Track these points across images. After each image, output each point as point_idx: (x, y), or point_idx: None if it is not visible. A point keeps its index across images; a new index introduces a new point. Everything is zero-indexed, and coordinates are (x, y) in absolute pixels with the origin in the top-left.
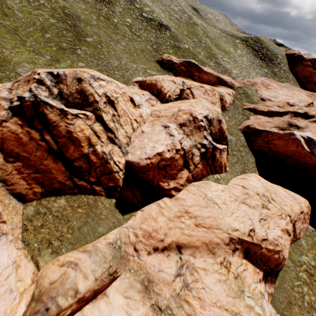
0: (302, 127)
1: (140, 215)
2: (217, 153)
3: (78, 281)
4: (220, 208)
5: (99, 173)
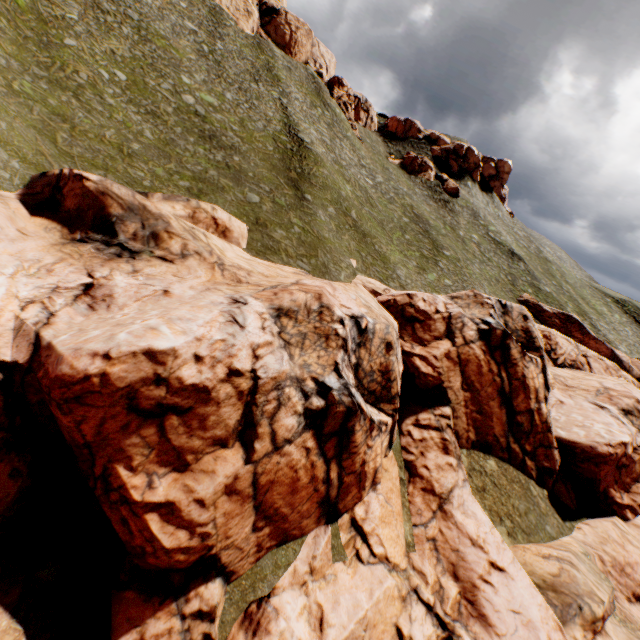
0: None
1: (591, 530)
2: None
3: (592, 587)
4: None
5: (537, 441)
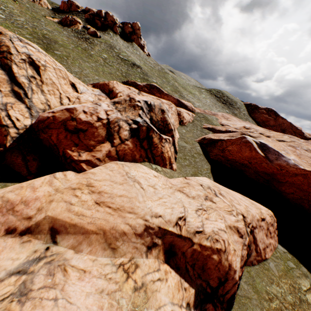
0: (255, 137)
1: (18, 184)
2: (155, 137)
3: None
4: (143, 189)
5: None
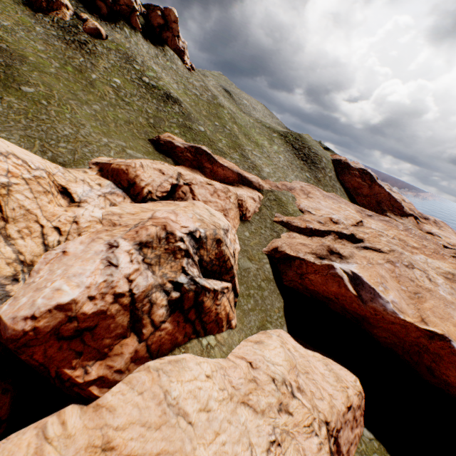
0: (346, 256)
1: None
2: (207, 299)
3: None
4: (192, 425)
5: None
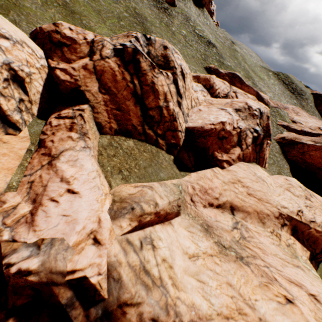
0: None
1: (196, 175)
2: (265, 143)
3: (156, 197)
4: (268, 187)
5: (166, 127)
